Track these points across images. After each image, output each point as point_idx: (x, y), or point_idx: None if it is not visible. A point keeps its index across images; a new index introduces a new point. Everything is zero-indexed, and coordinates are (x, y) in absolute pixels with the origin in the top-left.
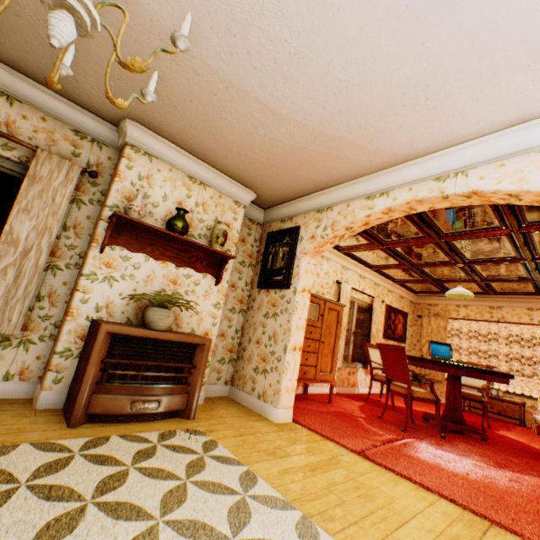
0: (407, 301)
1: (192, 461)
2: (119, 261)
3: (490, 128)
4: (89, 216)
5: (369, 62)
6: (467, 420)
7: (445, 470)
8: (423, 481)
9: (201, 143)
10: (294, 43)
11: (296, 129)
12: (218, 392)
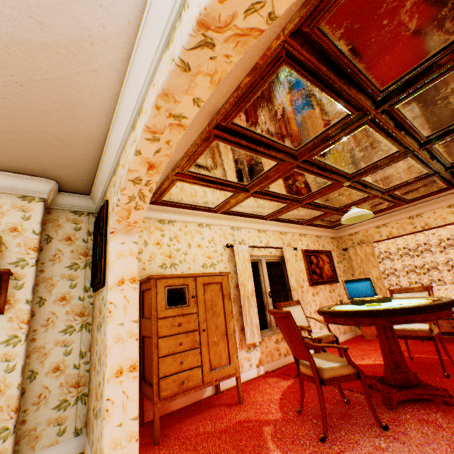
0: (326, 239)
1: None
2: None
3: None
4: None
5: None
6: (426, 359)
7: None
8: None
9: None
10: None
11: None
12: (63, 453)
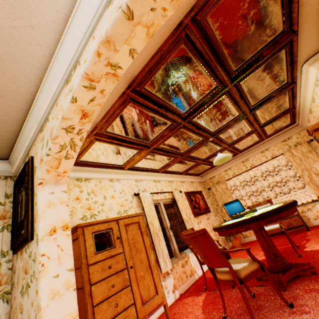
0: (197, 183)
1: None
2: None
3: None
4: None
5: None
6: (280, 250)
7: None
8: None
9: None
10: None
11: None
12: None
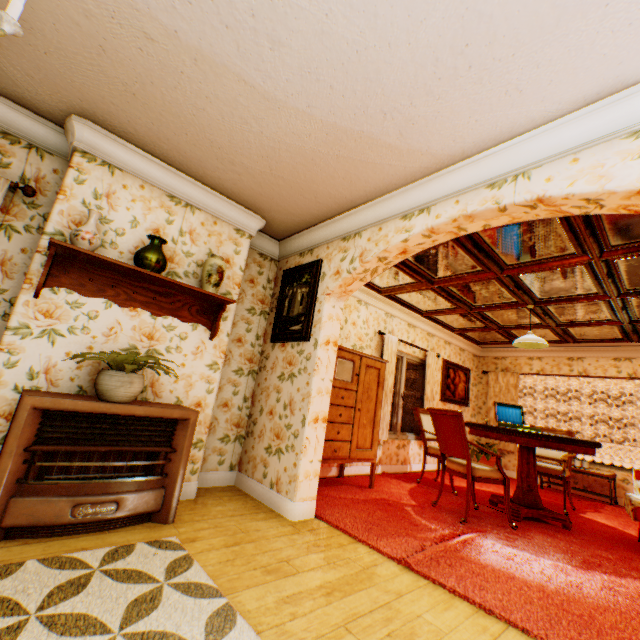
0: (469, 355)
1: (144, 595)
2: (65, 309)
3: (558, 110)
4: (25, 248)
5: (384, 9)
6: (545, 501)
7: (516, 579)
8: (484, 600)
9: (180, 149)
10: None
11: (300, 122)
12: (220, 481)
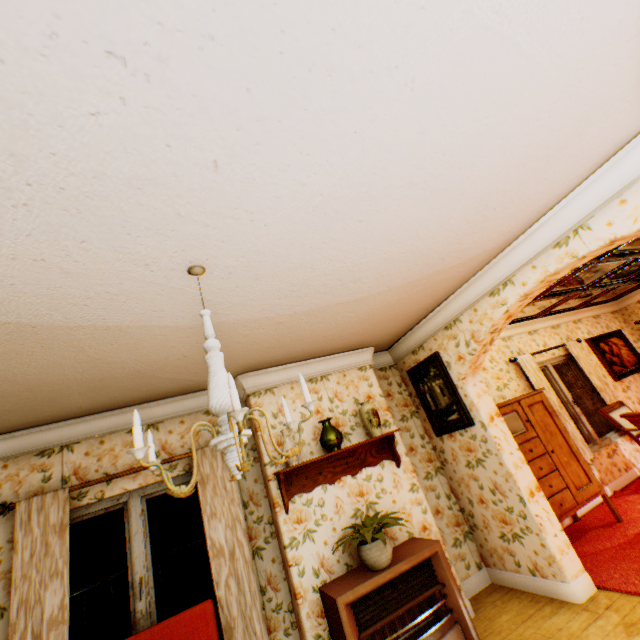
0: (606, 316)
1: None
2: (305, 510)
3: (578, 179)
4: (255, 478)
5: (421, 230)
6: None
7: None
8: None
9: (304, 351)
10: (348, 264)
11: (383, 295)
12: (477, 585)
